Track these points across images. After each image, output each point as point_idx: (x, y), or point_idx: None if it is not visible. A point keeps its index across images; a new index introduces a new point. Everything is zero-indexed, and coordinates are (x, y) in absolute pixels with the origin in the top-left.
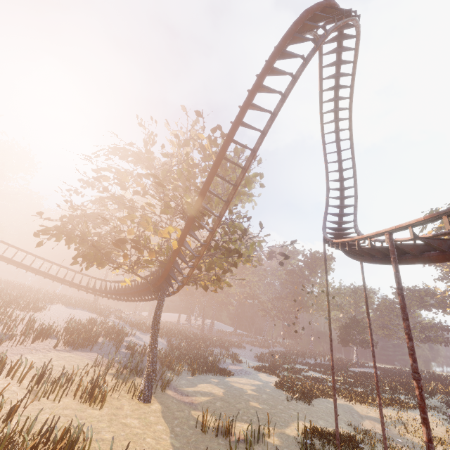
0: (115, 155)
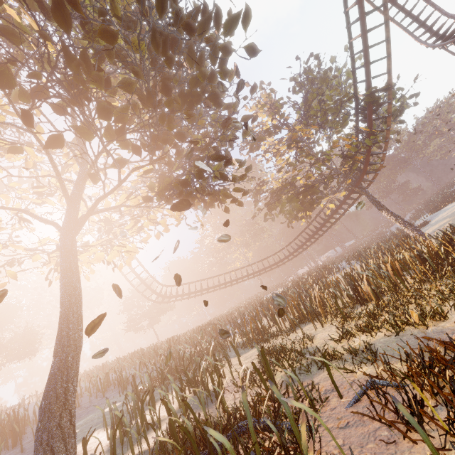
0: (264, 139)
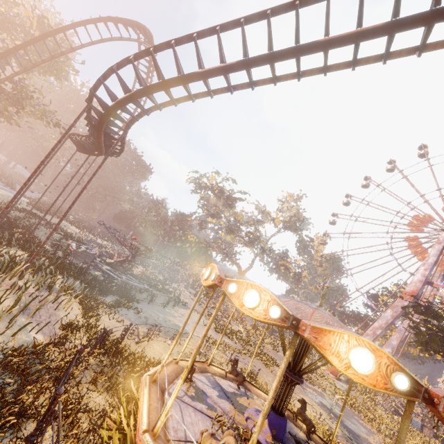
0: None
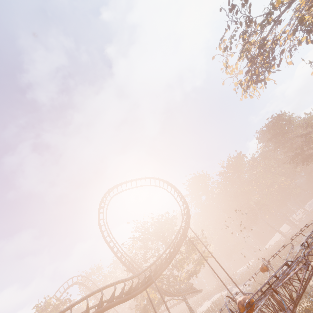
0: None
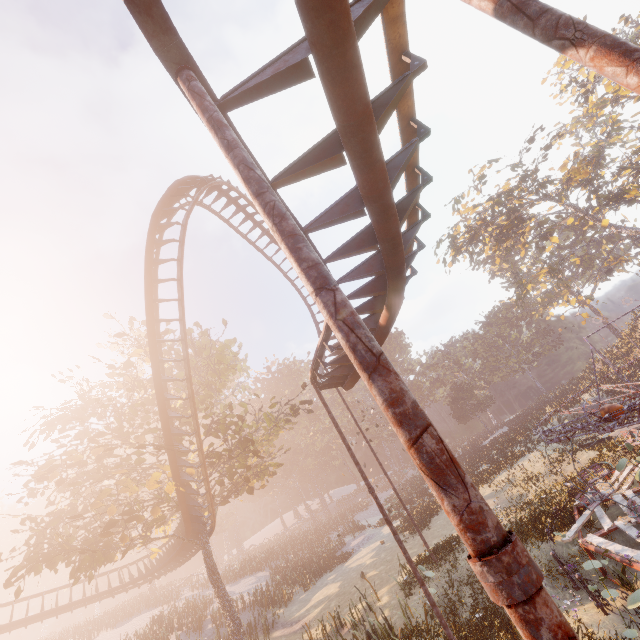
0: (53, 429)
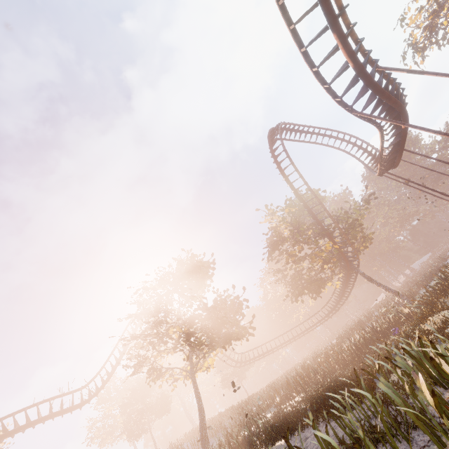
0: (274, 252)
